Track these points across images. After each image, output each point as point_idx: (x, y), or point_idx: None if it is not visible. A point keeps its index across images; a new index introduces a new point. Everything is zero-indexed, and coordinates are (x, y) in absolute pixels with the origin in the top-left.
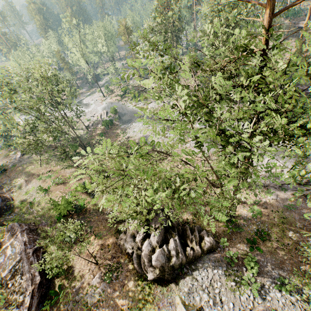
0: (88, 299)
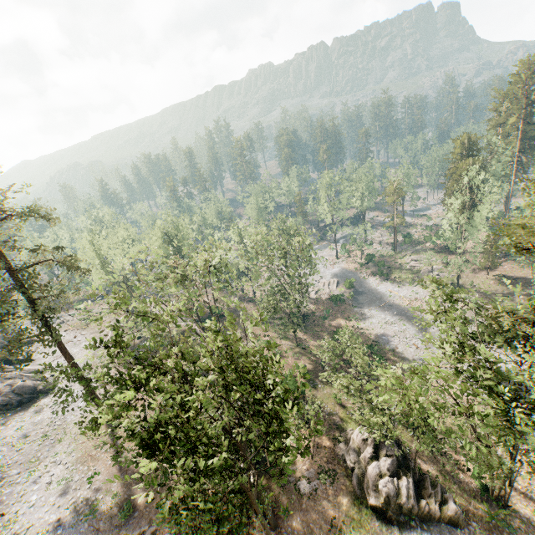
0: (301, 486)
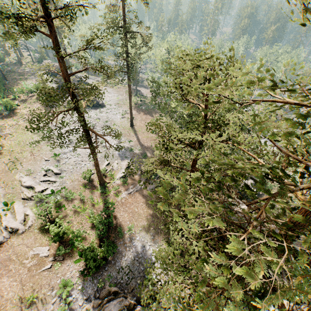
0: None
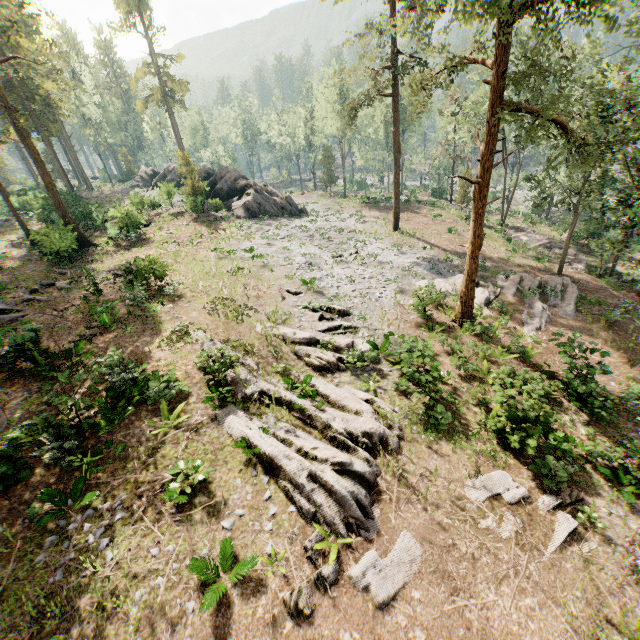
0: None
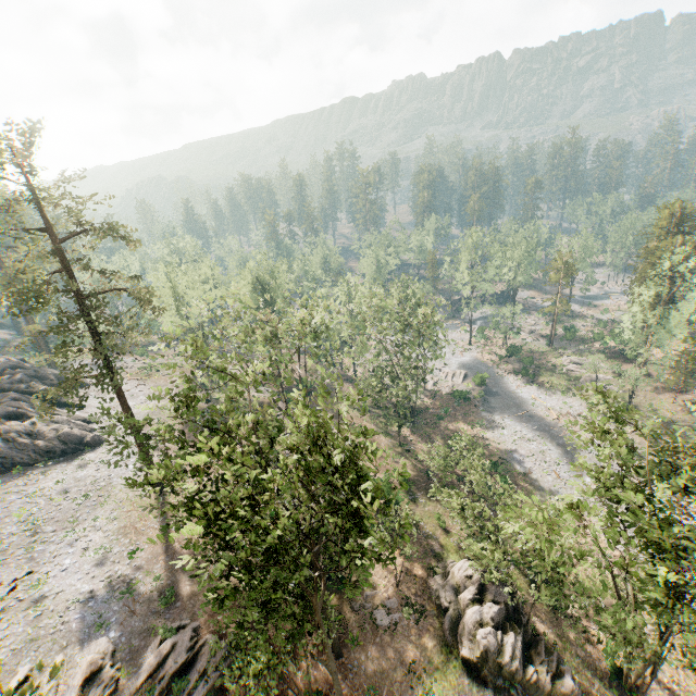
0: (378, 615)
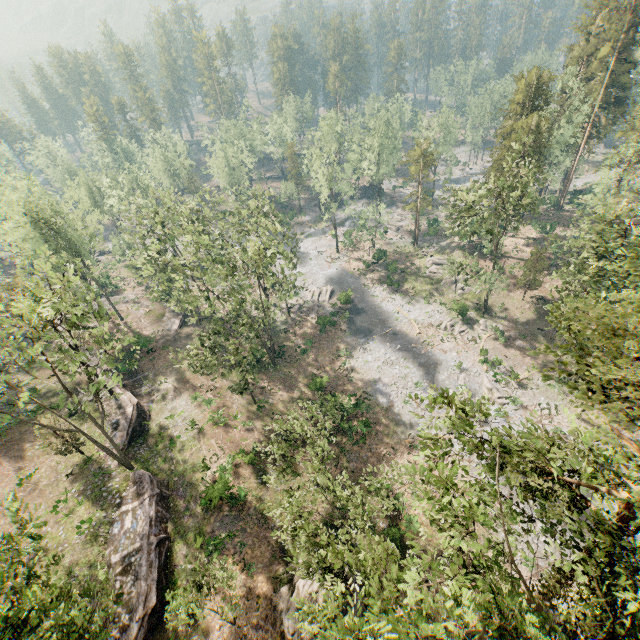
0: None
